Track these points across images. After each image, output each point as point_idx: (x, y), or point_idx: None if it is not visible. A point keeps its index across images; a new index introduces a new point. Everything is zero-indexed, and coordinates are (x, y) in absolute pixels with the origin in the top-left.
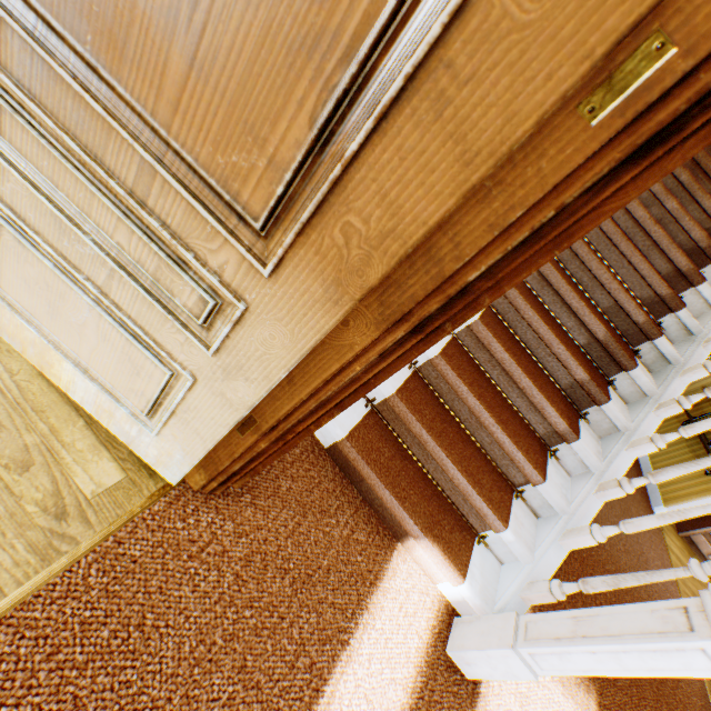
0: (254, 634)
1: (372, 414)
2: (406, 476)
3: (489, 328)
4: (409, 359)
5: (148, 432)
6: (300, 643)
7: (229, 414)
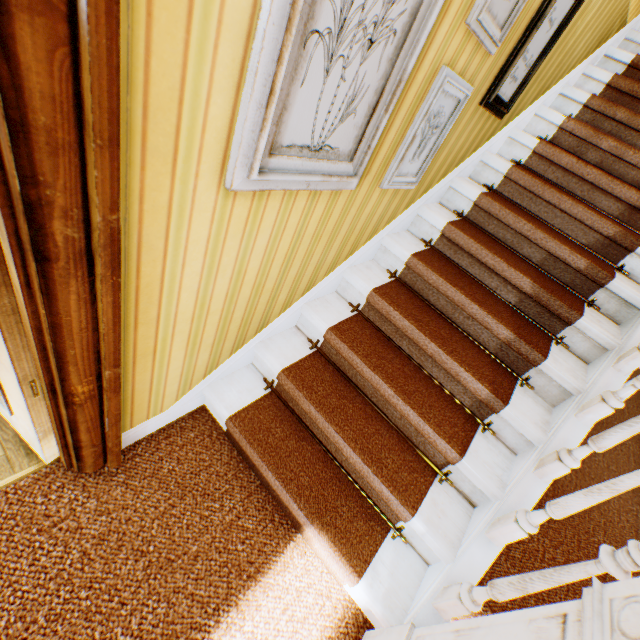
0: (84, 618)
1: (271, 396)
2: (299, 456)
3: (385, 297)
4: (101, 299)
5: (7, 411)
6: (137, 635)
7: (14, 380)
